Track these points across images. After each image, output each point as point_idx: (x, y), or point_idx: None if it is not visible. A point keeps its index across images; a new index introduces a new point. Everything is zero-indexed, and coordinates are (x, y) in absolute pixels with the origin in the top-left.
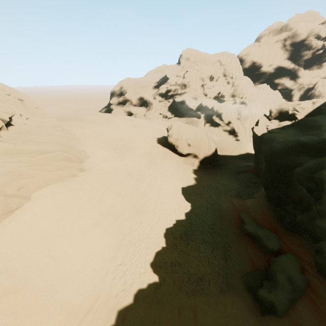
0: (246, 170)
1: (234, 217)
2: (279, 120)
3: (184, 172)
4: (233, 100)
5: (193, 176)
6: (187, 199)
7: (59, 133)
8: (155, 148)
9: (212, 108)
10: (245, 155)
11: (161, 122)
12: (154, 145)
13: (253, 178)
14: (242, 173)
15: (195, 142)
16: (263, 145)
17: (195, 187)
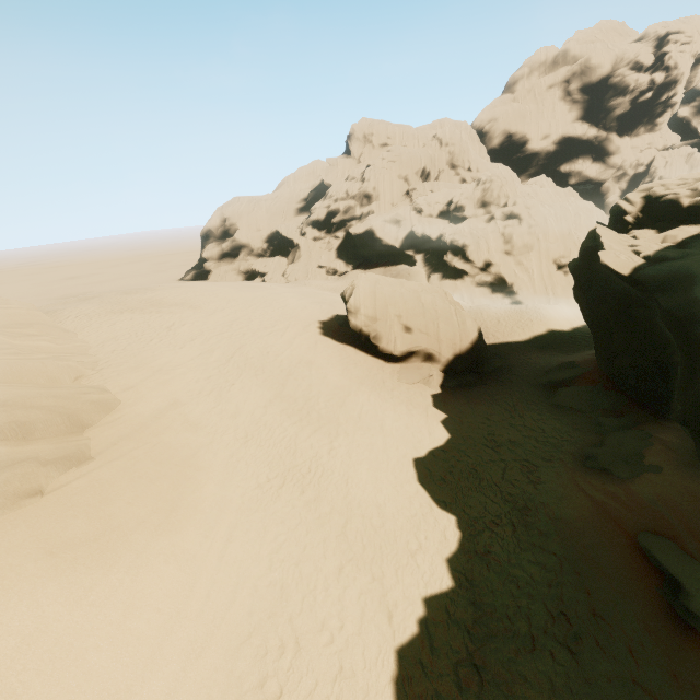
0: (573, 377)
1: (623, 557)
2: (658, 229)
3: (409, 409)
4: (485, 214)
5: (438, 416)
6: (441, 502)
7: (29, 341)
8: (317, 349)
9: (439, 237)
10: (546, 337)
11: (324, 285)
12: (315, 342)
13: (604, 399)
14: (565, 389)
15: (422, 319)
16: (661, 299)
17: (453, 452)
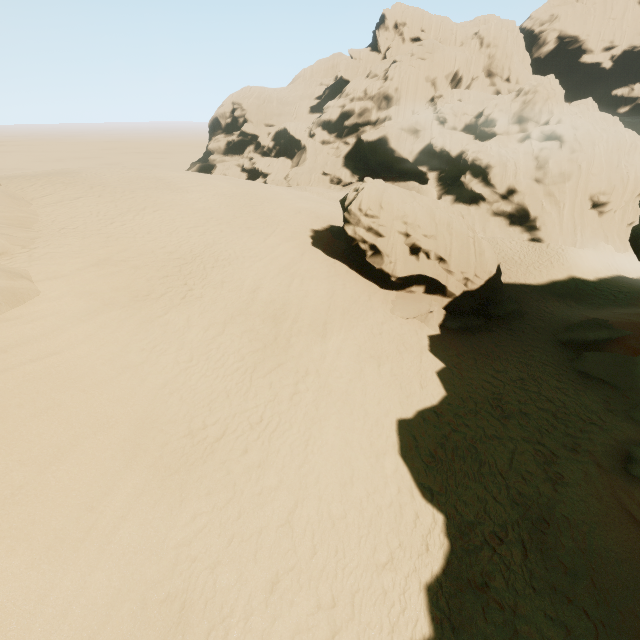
0: (605, 340)
1: None
2: None
3: (399, 351)
4: (519, 132)
5: (433, 364)
6: (426, 489)
7: None
8: (302, 261)
9: (459, 154)
10: (566, 285)
11: (325, 193)
12: (301, 253)
13: None
14: (595, 354)
15: (433, 243)
16: None
17: (448, 417)
